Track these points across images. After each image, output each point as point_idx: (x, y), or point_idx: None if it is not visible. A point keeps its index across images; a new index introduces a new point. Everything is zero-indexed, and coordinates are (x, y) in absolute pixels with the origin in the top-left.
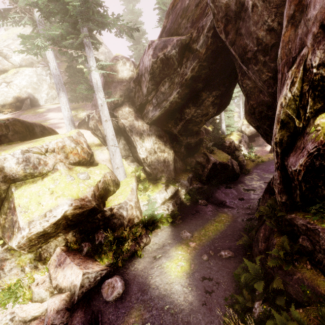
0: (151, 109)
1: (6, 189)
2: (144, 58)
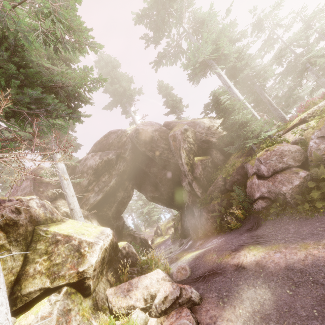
0: (93, 196)
1: (31, 231)
2: (87, 162)
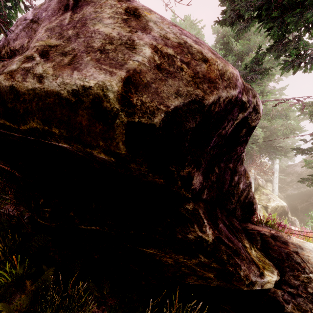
0: (290, 189)
1: (257, 187)
2: (295, 168)
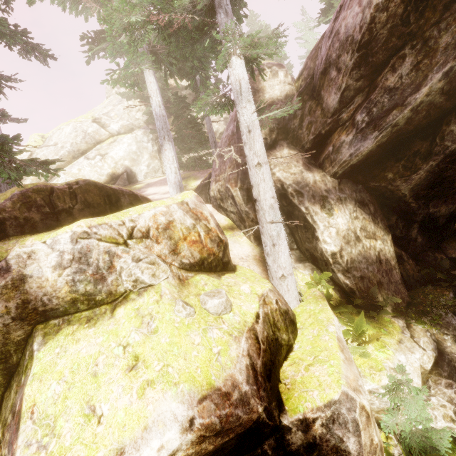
0: (349, 140)
1: (23, 339)
2: (340, 21)
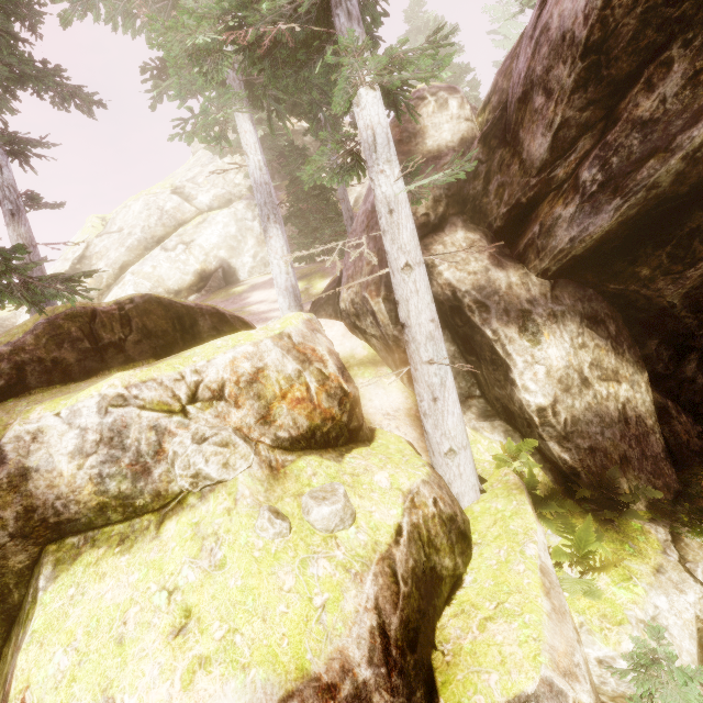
0: (569, 215)
1: (27, 567)
2: (550, 7)
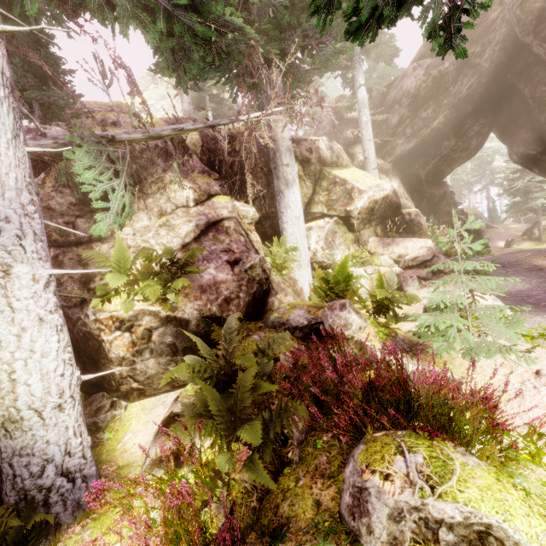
0: (401, 143)
1: (319, 170)
2: (403, 83)
